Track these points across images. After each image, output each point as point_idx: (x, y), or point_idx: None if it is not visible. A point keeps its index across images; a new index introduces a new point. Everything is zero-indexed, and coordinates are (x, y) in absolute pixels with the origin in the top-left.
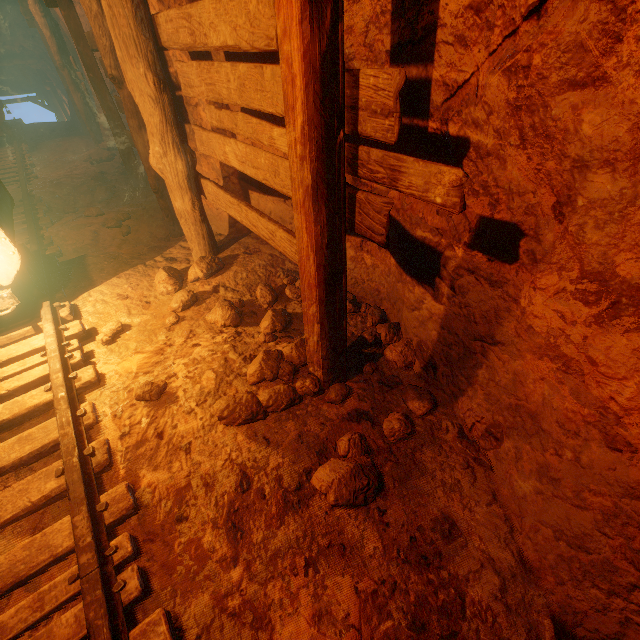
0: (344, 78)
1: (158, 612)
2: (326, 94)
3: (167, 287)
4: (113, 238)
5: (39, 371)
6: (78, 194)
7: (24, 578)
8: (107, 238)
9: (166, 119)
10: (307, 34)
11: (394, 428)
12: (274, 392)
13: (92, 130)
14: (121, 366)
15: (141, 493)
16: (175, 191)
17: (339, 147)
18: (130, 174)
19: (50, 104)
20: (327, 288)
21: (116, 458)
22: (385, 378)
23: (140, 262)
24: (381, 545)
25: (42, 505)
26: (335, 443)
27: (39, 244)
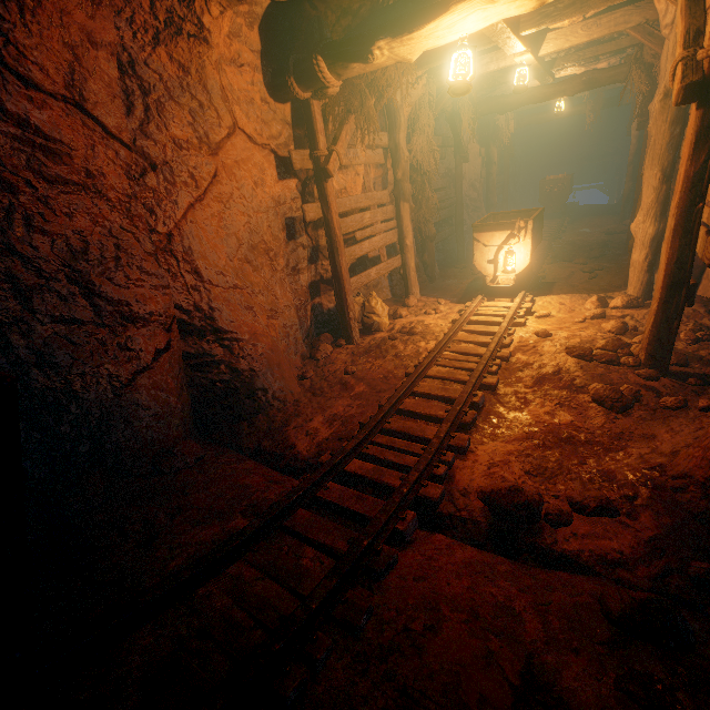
0: (709, 180)
1: (497, 376)
2: (693, 187)
3: (591, 306)
4: (581, 278)
5: (503, 313)
6: (579, 251)
7: (466, 353)
8: (577, 277)
9: (656, 200)
10: (688, 166)
11: (668, 400)
12: (604, 352)
13: (624, 210)
14: (536, 326)
15: (512, 359)
16: (637, 247)
17: (697, 211)
18: (627, 243)
19: (610, 190)
20: (667, 292)
21: (511, 347)
22: (702, 392)
23: (586, 293)
24: (601, 425)
25: (480, 344)
26: (619, 388)
27: (537, 270)
